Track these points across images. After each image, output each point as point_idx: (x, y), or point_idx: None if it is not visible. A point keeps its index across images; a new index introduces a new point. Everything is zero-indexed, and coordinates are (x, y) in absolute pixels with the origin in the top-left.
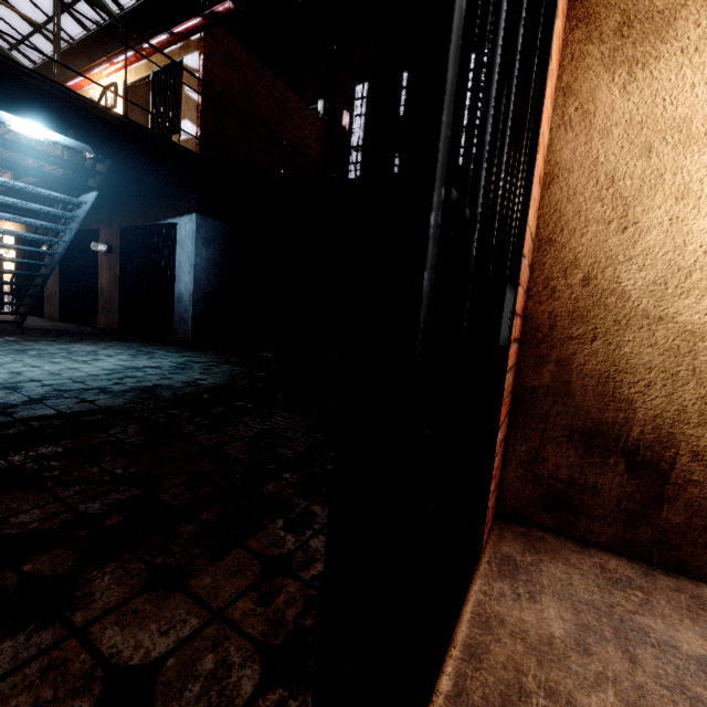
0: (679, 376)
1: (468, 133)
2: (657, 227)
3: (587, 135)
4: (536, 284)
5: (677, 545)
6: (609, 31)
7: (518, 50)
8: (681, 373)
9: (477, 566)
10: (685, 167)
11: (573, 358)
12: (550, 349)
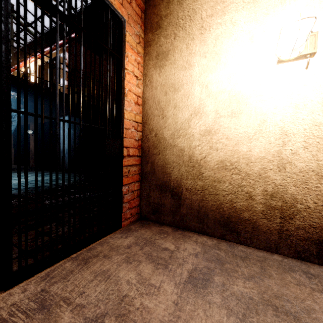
0: (180, 164)
1: (41, 104)
2: (171, 117)
3: (152, 88)
4: (143, 137)
5: (185, 220)
6: (154, 57)
7: (81, 77)
8: (180, 163)
9: (116, 231)
10: (175, 98)
11: (155, 161)
12: (149, 158)
